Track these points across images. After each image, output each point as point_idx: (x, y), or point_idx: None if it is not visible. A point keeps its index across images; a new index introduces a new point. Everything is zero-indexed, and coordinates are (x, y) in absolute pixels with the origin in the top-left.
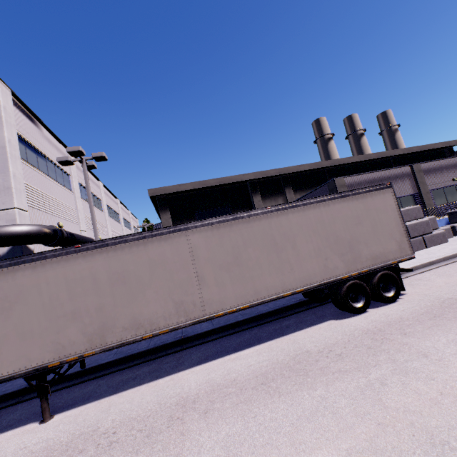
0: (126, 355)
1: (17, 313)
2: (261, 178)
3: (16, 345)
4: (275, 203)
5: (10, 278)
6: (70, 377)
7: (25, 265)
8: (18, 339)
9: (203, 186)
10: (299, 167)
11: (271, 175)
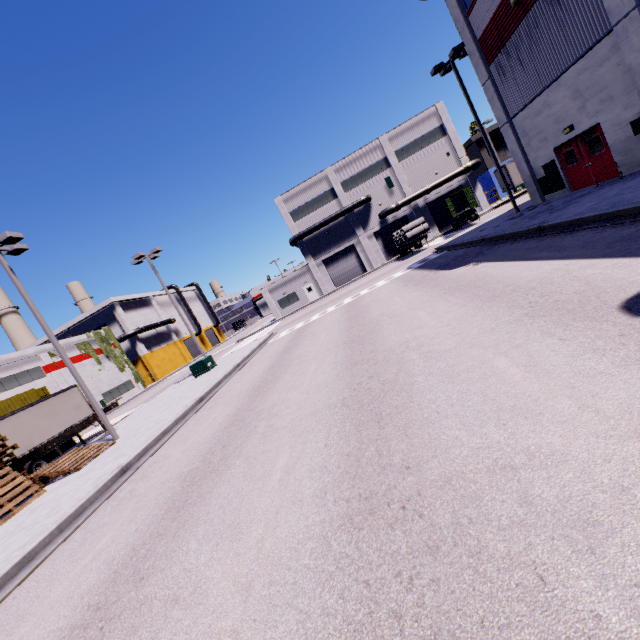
0: None
1: None
2: None
3: None
4: None
5: None
6: None
7: None
8: None
9: None
10: None
11: None
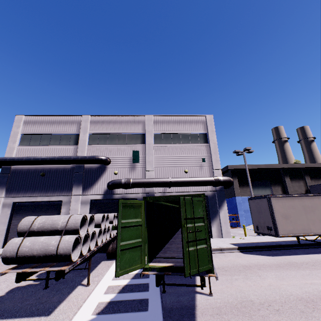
0: (315, 242)
1: (316, 213)
2: (289, 168)
3: (318, 224)
4: (298, 184)
5: (311, 200)
6: (296, 245)
7: (315, 197)
8: (318, 222)
9: (257, 167)
10: (314, 164)
11: (297, 167)
